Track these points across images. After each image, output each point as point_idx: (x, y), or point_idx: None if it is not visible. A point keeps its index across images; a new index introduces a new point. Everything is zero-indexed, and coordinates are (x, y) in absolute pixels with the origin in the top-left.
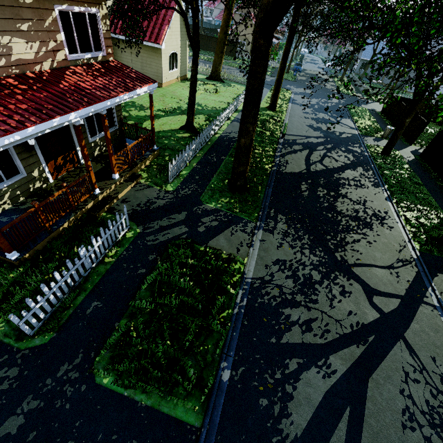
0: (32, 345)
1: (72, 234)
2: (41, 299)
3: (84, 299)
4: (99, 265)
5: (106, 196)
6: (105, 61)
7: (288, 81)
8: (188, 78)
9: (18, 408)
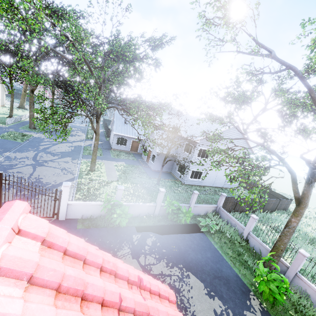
0: None
1: None
2: None
3: None
4: None
5: None
6: None
7: None
8: (6, 106)
9: None
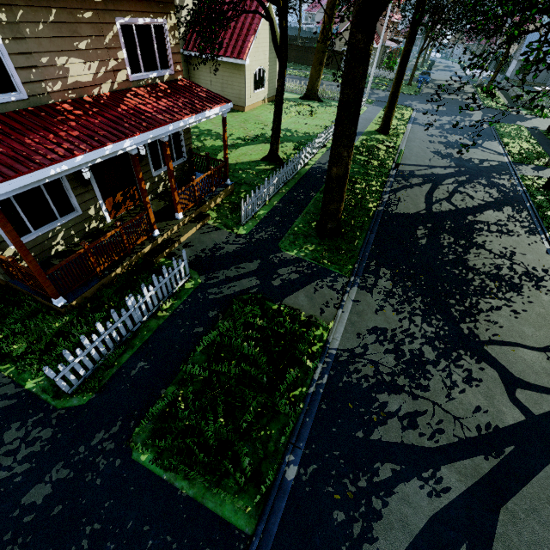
0: (69, 405)
1: (125, 281)
2: (80, 353)
3: (130, 357)
4: (151, 319)
5: (166, 239)
6: (173, 81)
7: (409, 95)
8: None
9: (47, 474)
